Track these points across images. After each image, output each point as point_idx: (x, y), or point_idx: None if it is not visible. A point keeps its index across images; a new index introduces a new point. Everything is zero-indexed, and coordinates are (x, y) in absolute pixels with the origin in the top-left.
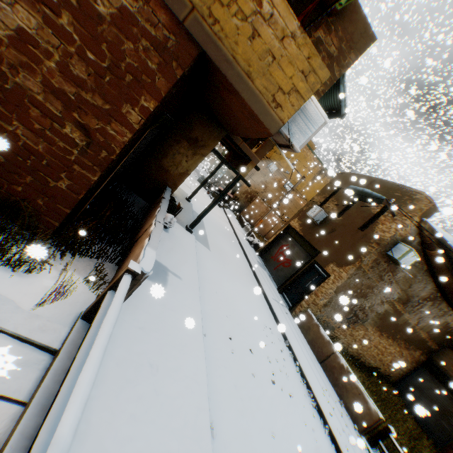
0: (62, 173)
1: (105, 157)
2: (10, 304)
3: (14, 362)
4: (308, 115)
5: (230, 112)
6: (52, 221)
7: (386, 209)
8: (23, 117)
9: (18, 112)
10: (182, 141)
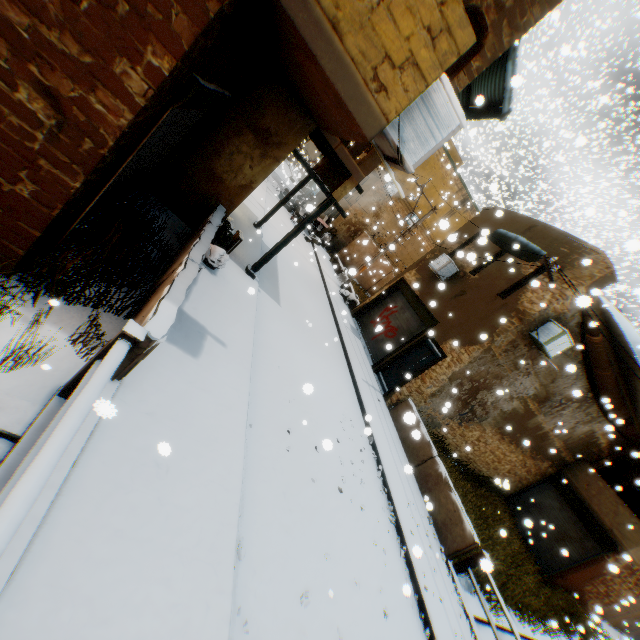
0: (22, 170)
1: (91, 150)
2: None
3: None
4: (433, 111)
5: (313, 91)
6: (13, 247)
7: (543, 271)
8: None
9: None
10: (245, 134)
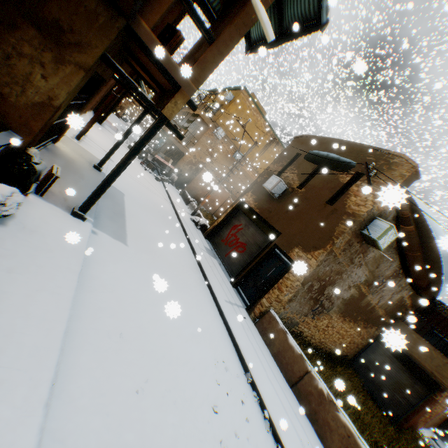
0: None
1: None
2: None
3: None
4: None
5: None
6: None
7: (359, 177)
8: None
9: None
10: (23, 27)
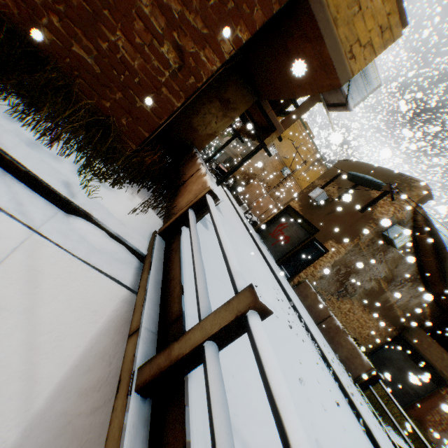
0: (150, 94)
1: (192, 84)
2: (103, 209)
3: (114, 257)
4: (367, 75)
5: (287, 67)
6: (129, 143)
7: (386, 194)
8: (125, 29)
9: (122, 22)
10: (214, 102)
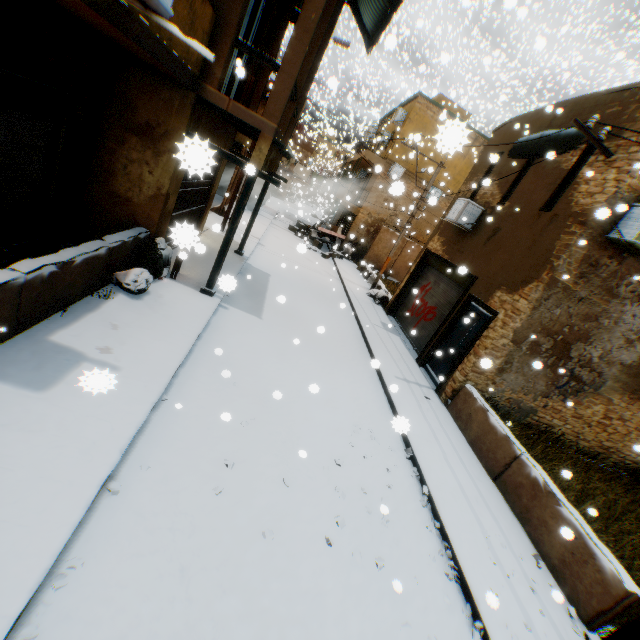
0: None
1: None
2: None
3: None
4: None
5: None
6: None
7: (592, 150)
8: None
9: None
10: (128, 139)
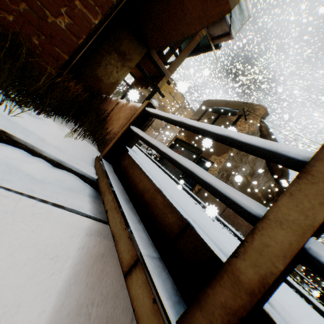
0: (62, 8)
1: None
2: (33, 135)
3: (62, 187)
4: (242, 8)
5: (177, 7)
6: (47, 68)
7: (240, 117)
8: None
9: None
10: (112, 54)
